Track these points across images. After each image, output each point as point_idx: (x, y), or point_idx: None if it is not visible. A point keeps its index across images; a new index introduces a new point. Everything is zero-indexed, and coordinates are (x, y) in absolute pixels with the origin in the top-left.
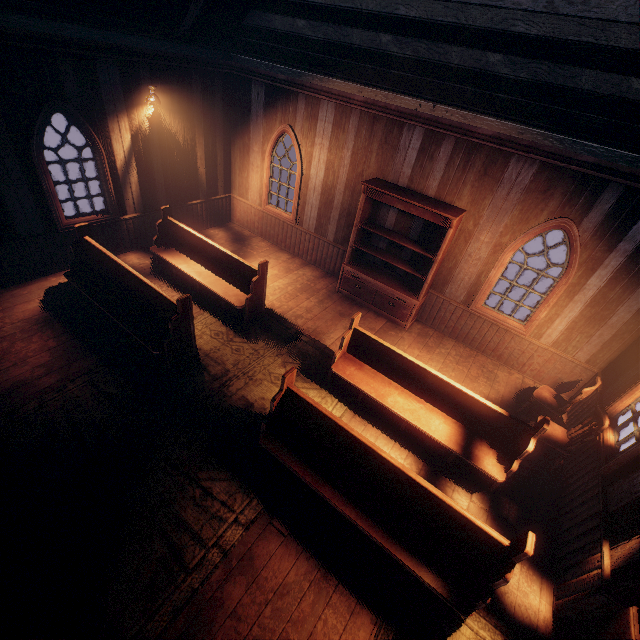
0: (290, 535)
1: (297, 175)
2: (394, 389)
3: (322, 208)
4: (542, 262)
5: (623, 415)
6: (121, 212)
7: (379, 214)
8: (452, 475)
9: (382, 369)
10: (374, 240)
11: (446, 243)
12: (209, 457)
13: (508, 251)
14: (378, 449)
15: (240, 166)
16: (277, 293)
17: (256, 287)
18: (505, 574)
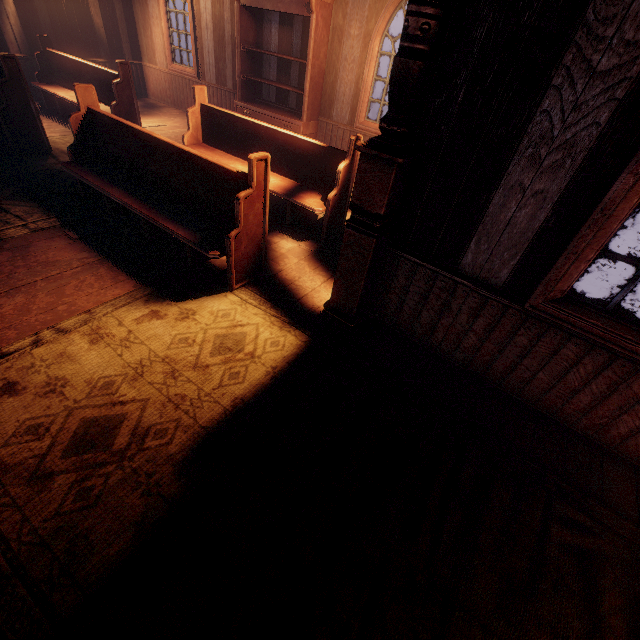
0: (80, 240)
1: (189, 13)
2: (239, 162)
3: (217, 49)
4: None
5: None
6: (2, 48)
7: (264, 37)
8: (287, 232)
9: (232, 149)
10: (265, 73)
11: (312, 35)
12: (21, 195)
13: (374, 37)
14: (155, 134)
15: (143, 23)
16: (169, 134)
17: (121, 95)
18: (238, 194)
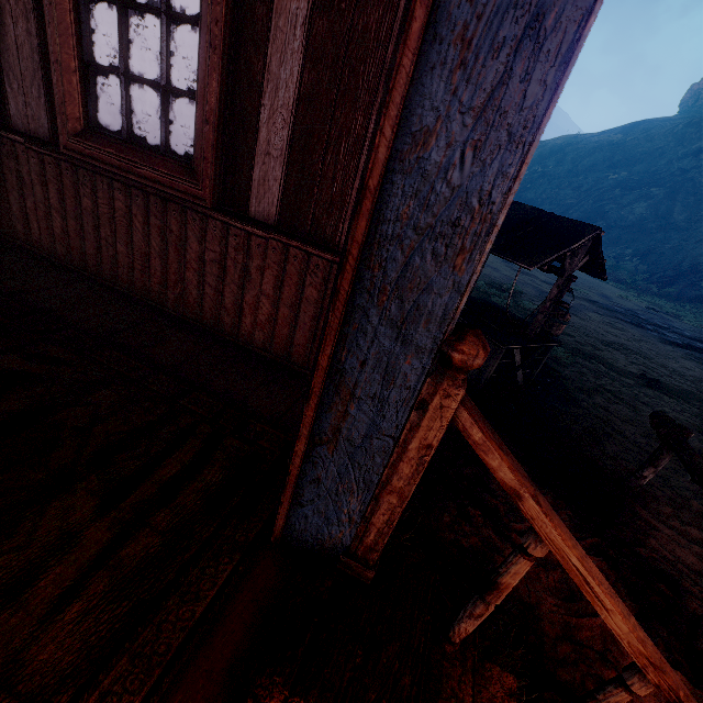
0: None
1: None
2: None
3: None
4: None
5: (182, 116)
6: None
7: None
8: None
9: None
10: None
11: None
12: None
13: None
14: None
15: None
16: None
17: None
18: None
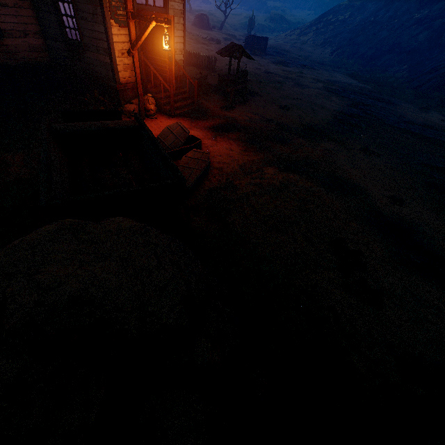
0: None
1: None
2: None
3: None
4: (226, 59)
5: None
6: None
7: None
8: None
9: None
10: None
11: None
12: None
13: None
14: None
15: None
16: None
17: None
18: None
